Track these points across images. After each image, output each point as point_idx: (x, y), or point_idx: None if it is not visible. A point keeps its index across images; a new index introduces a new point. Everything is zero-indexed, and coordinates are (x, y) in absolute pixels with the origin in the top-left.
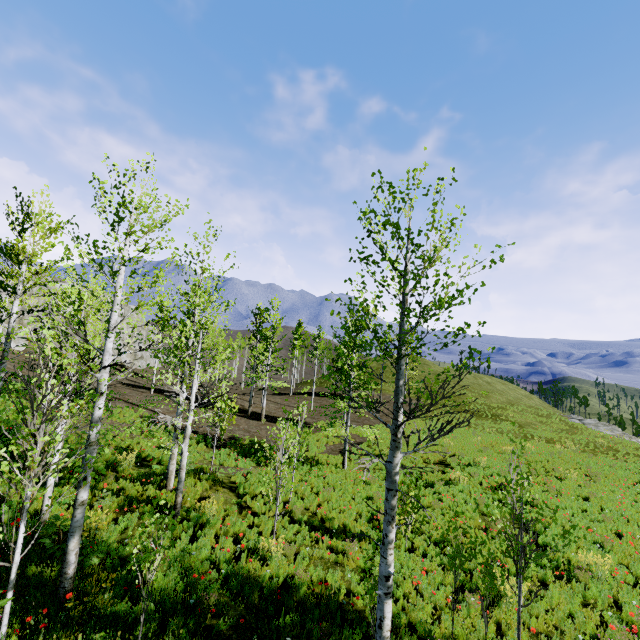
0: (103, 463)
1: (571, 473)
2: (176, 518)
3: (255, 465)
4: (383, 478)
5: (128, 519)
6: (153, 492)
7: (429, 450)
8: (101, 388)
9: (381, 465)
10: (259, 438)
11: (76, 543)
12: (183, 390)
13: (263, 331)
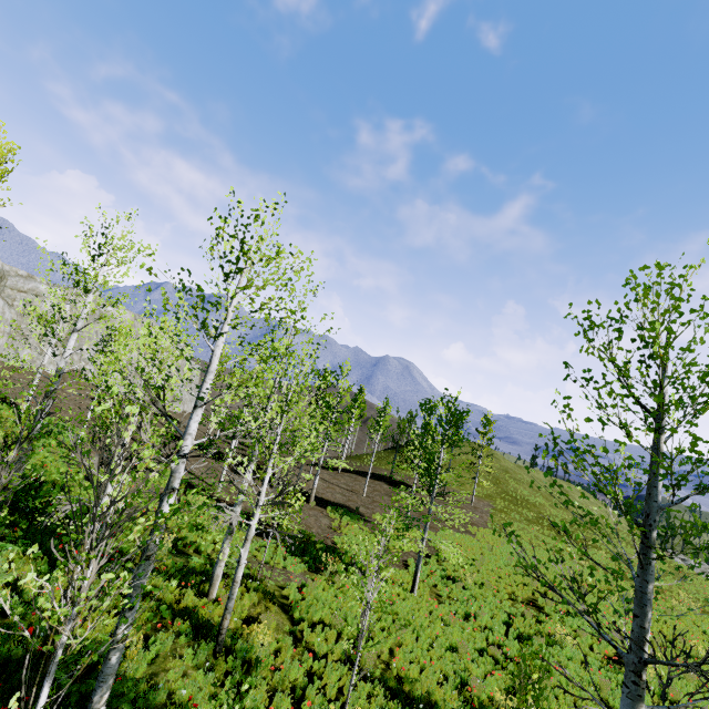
0: (134, 543)
1: (701, 648)
2: (218, 647)
3: (306, 570)
4: (462, 615)
5: (160, 641)
6: (191, 600)
7: (513, 580)
8: (174, 482)
9: (456, 593)
10: (308, 528)
11: (104, 698)
12: (248, 473)
13: (326, 397)
